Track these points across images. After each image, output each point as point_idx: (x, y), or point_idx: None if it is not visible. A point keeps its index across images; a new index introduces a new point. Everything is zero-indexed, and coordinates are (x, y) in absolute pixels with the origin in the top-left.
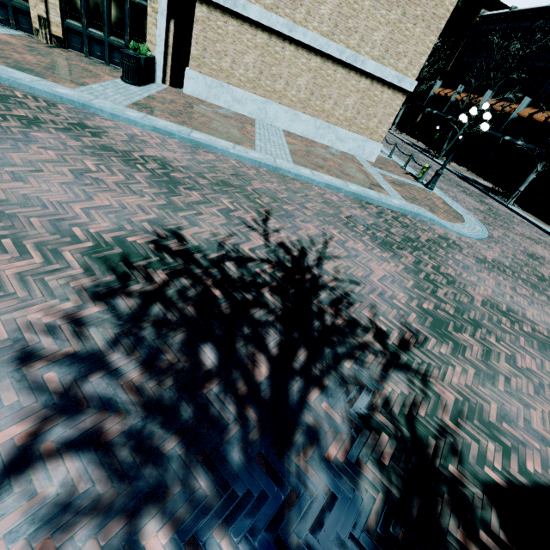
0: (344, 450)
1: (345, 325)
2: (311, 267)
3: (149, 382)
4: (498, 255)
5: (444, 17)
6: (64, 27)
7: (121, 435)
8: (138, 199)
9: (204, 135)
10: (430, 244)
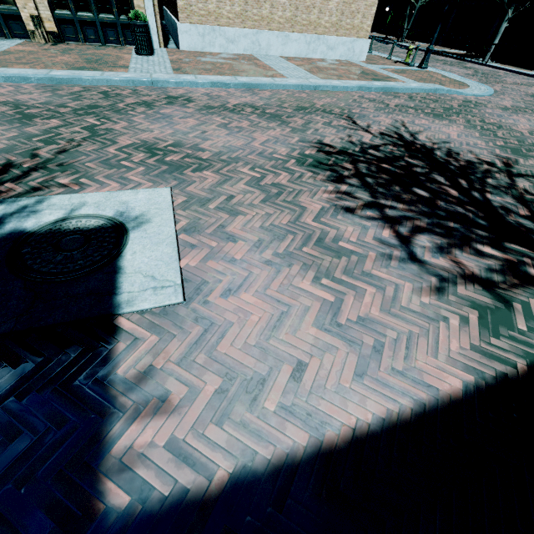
0: (526, 211)
1: (466, 164)
2: (413, 141)
3: (411, 207)
4: (512, 102)
5: None
6: (55, 20)
7: (427, 225)
8: (275, 132)
9: (246, 77)
10: (463, 108)
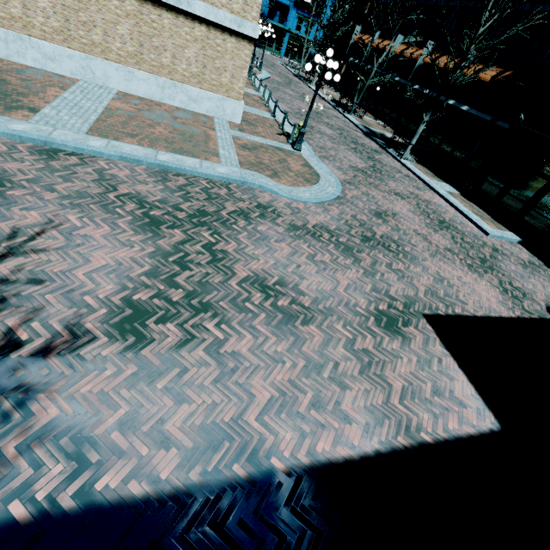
0: None
1: None
2: None
3: None
4: (330, 218)
5: None
6: None
7: None
8: None
9: None
10: (231, 216)
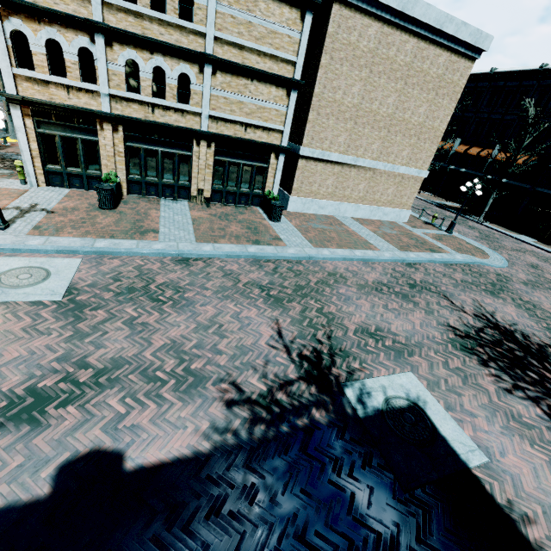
0: None
1: (539, 347)
2: (497, 323)
3: (536, 388)
4: (525, 275)
5: (440, 136)
6: (211, 190)
7: None
8: (418, 314)
9: (358, 251)
10: (500, 283)
